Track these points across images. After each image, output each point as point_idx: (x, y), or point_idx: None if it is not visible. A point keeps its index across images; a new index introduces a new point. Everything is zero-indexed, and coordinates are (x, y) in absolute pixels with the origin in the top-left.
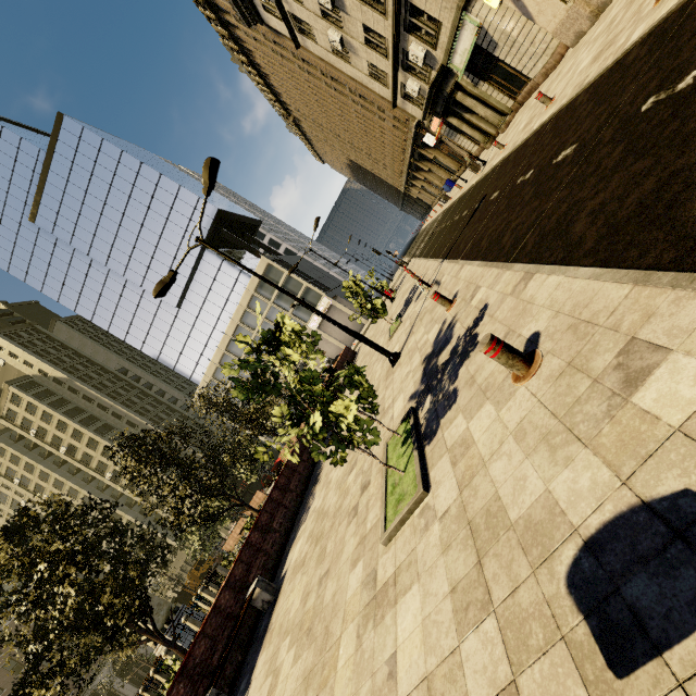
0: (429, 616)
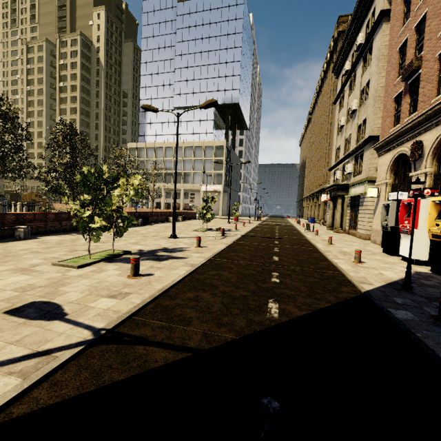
0: (19, 282)
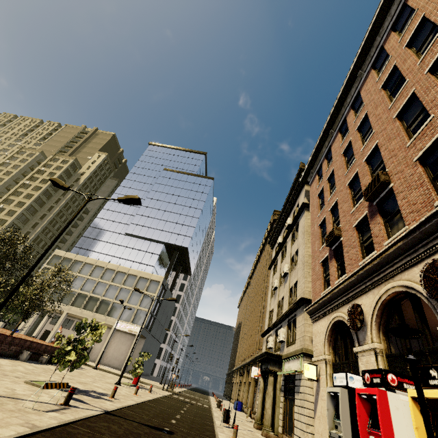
0: None
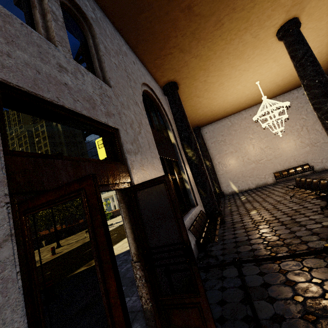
0: None
